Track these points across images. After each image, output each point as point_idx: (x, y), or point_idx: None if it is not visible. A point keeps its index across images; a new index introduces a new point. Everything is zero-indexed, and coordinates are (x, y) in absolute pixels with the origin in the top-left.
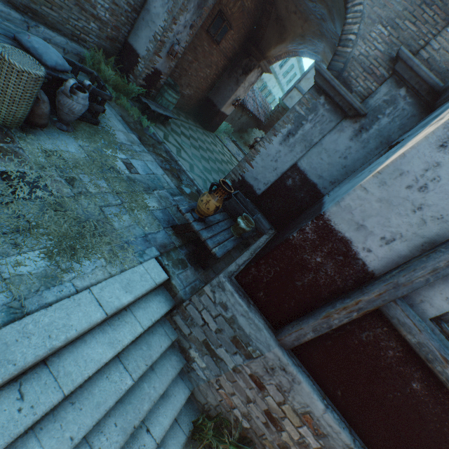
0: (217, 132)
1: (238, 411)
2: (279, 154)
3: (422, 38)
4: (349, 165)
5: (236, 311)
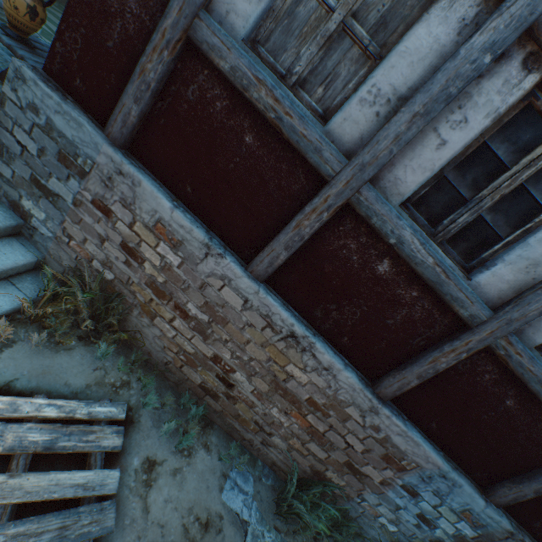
0: None
1: (97, 263)
2: None
3: None
4: None
5: (49, 111)
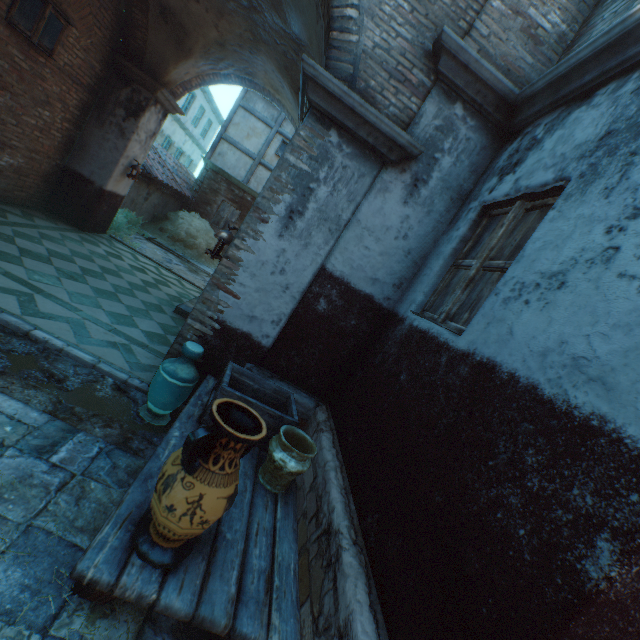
0: (113, 231)
1: None
2: (285, 257)
3: (462, 18)
4: (416, 249)
5: None
